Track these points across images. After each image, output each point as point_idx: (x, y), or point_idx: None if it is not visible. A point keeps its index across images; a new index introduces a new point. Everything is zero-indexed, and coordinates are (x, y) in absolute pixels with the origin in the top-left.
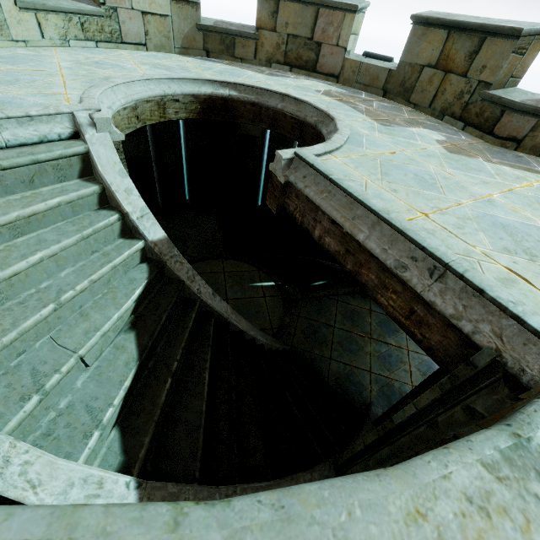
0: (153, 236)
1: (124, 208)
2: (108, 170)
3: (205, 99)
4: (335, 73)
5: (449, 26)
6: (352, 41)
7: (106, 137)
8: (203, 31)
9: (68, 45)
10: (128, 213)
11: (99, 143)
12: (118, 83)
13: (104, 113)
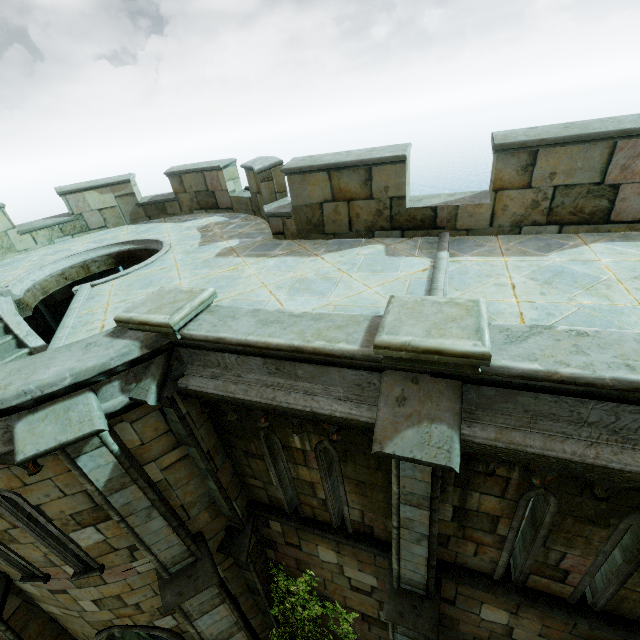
0: (35, 345)
1: (15, 332)
2: (7, 314)
3: (116, 255)
4: (230, 207)
5: (251, 169)
6: (232, 184)
7: (10, 298)
8: (142, 206)
9: (54, 242)
10: (17, 334)
11: (4, 303)
12: (46, 264)
13: (9, 287)
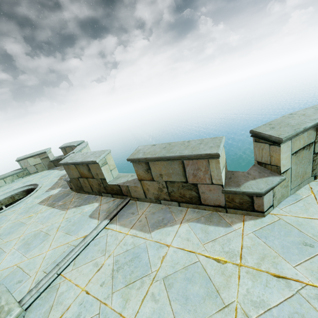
0: None
1: None
2: None
3: (27, 190)
4: None
5: None
6: None
7: None
8: (52, 162)
9: (14, 181)
10: None
11: None
12: None
13: None
